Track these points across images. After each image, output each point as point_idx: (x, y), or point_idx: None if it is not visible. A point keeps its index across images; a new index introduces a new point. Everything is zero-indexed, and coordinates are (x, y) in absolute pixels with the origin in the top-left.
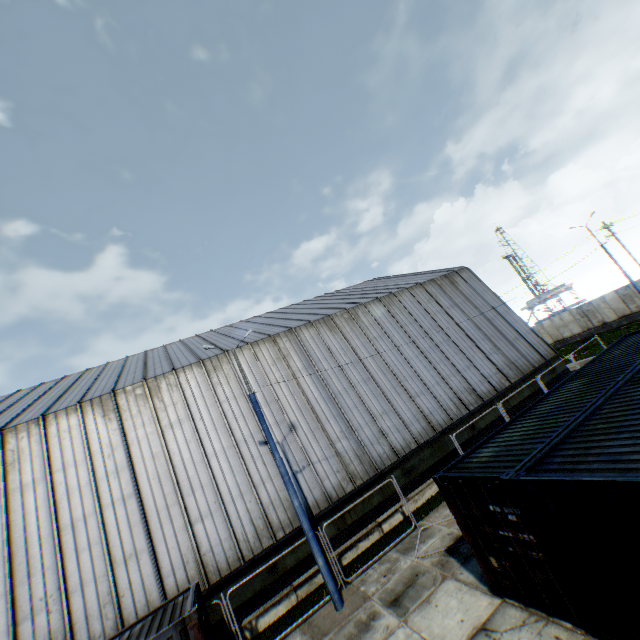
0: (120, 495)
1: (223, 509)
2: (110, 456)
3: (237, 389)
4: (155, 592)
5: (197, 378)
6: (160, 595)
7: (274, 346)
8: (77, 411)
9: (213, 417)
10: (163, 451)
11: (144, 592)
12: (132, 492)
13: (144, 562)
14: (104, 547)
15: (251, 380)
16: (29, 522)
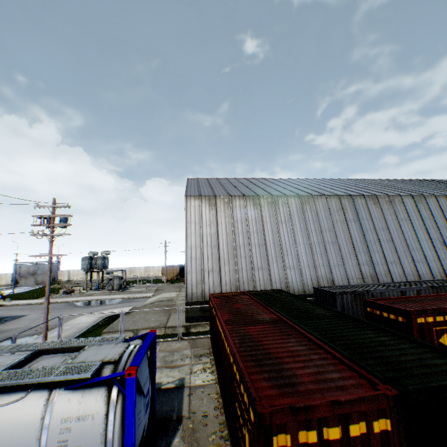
0: (385, 238)
1: (427, 262)
2: (378, 222)
3: (429, 215)
4: (402, 278)
5: (410, 203)
6: (404, 280)
7: (446, 201)
8: (363, 198)
9: (419, 223)
10: (399, 229)
11: (398, 276)
12: (389, 239)
13: (397, 266)
14: (382, 254)
15: (435, 213)
16: (355, 233)
